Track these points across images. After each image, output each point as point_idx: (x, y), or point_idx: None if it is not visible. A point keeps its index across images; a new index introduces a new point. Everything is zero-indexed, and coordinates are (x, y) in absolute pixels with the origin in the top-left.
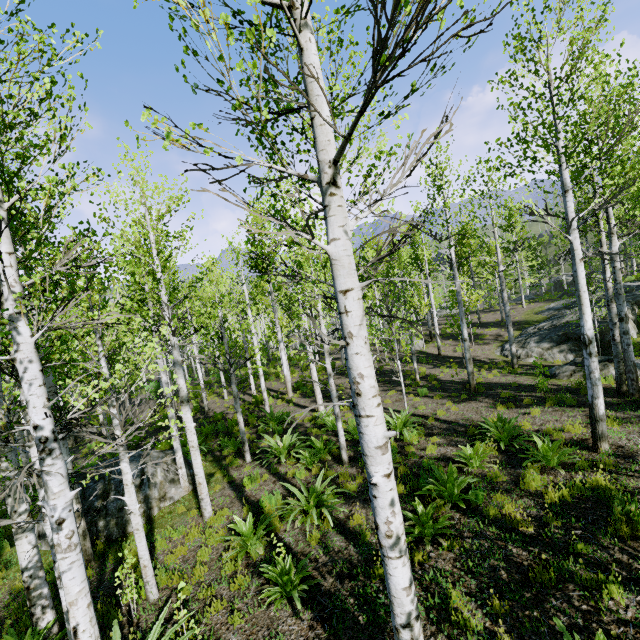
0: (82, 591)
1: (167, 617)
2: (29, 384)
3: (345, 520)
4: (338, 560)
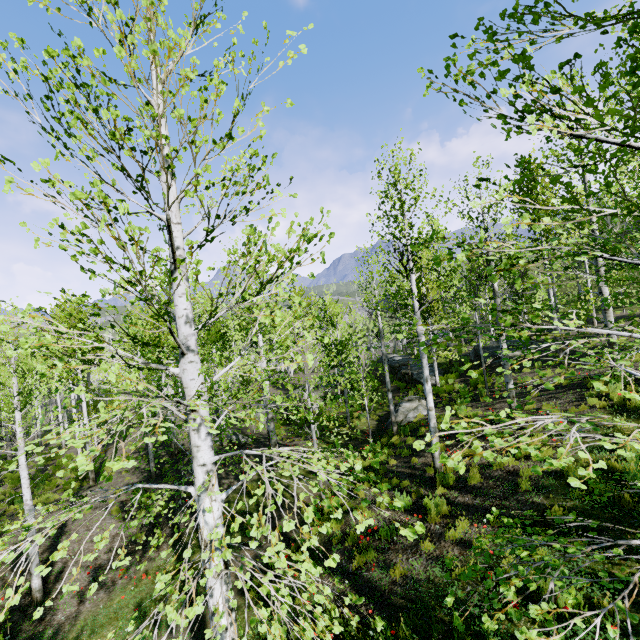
0: None
1: None
2: None
3: None
4: None
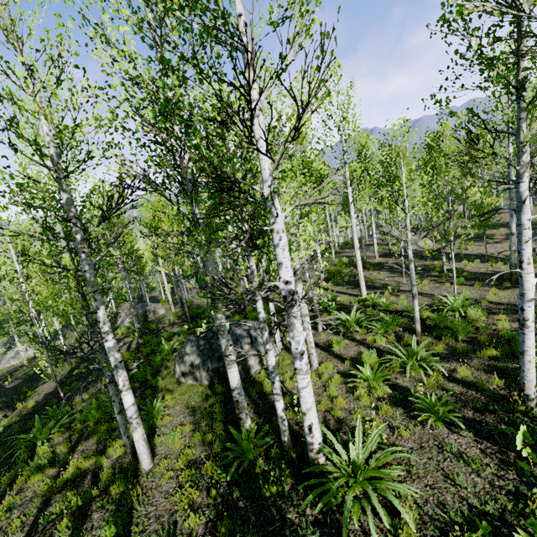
0: (313, 402)
1: (334, 428)
2: (283, 249)
3: (449, 373)
4: (466, 399)
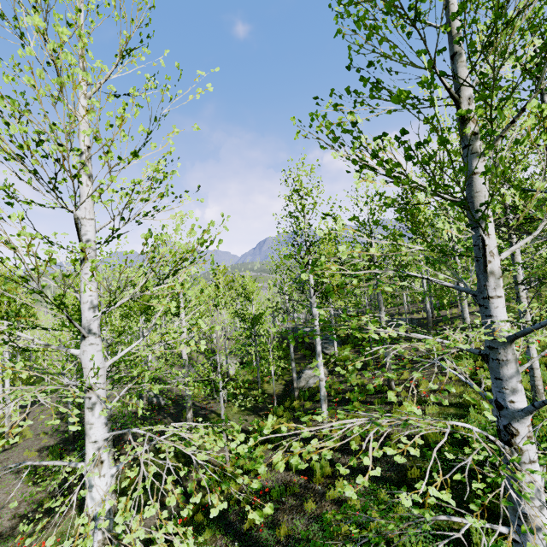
0: None
1: None
2: None
3: None
4: None
